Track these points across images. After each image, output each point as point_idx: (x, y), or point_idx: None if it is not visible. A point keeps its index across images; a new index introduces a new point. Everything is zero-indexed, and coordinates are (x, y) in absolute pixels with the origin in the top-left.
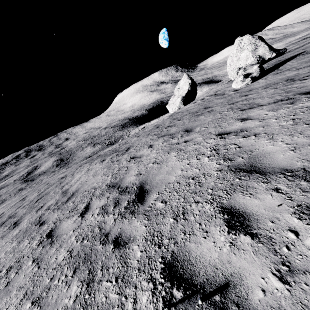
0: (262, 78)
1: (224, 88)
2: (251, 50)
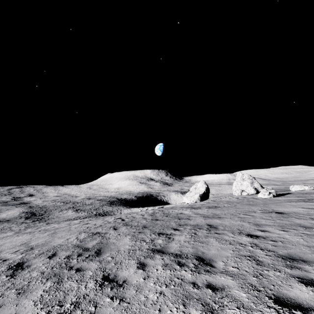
0: (278, 197)
1: (249, 196)
2: (250, 182)
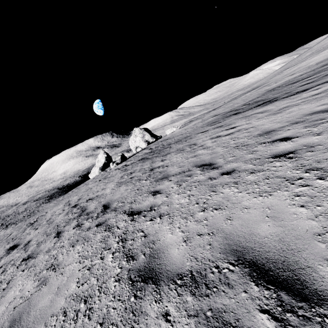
0: (122, 163)
1: None
2: (141, 136)
